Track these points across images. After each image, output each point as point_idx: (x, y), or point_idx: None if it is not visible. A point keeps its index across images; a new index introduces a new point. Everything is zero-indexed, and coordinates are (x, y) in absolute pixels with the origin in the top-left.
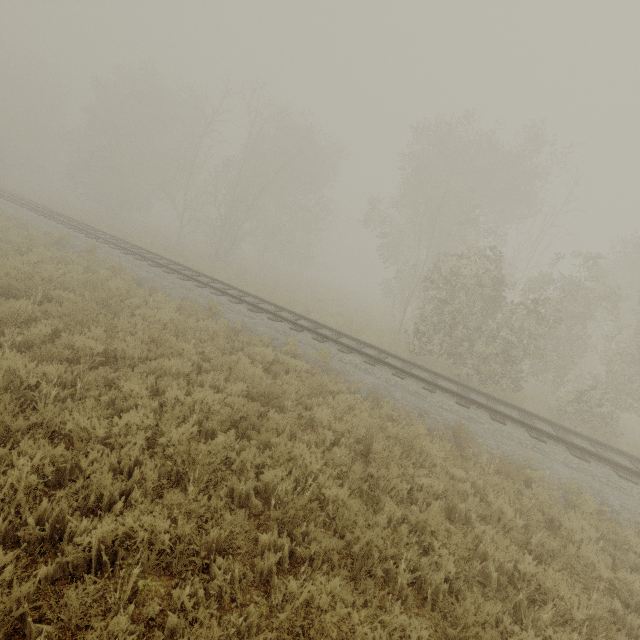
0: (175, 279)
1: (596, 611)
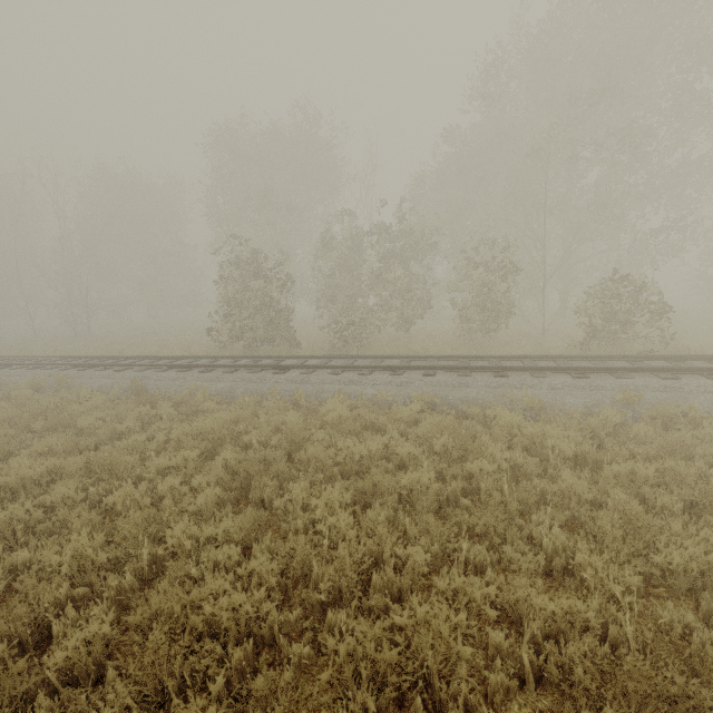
0: None
1: (67, 445)
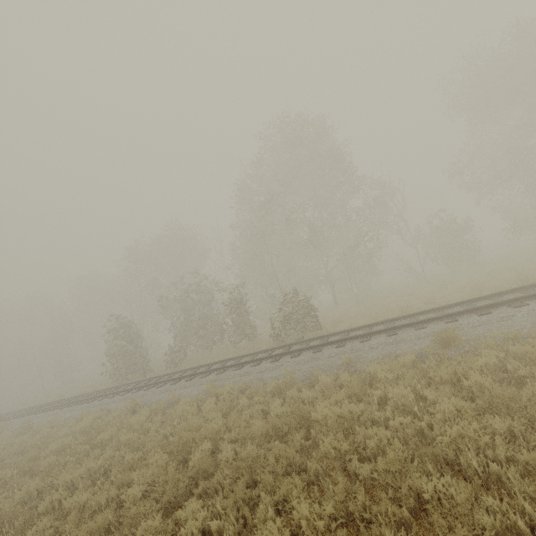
0: None
1: None
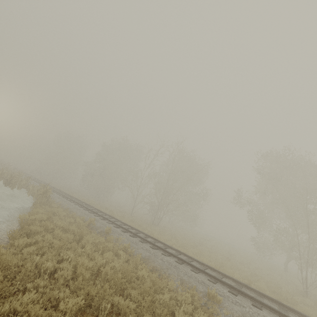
0: (162, 255)
1: None
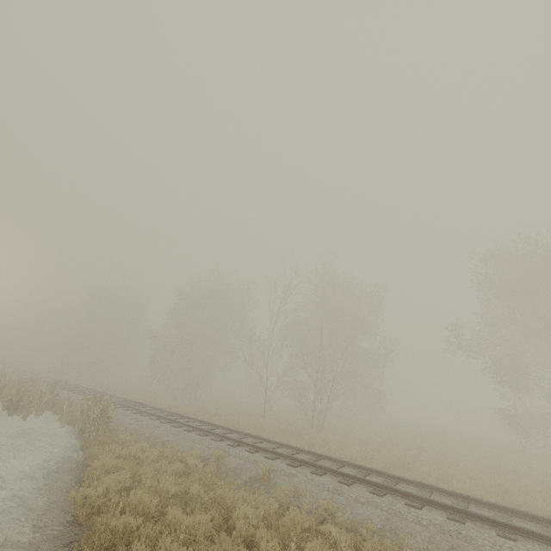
0: (411, 511)
1: None
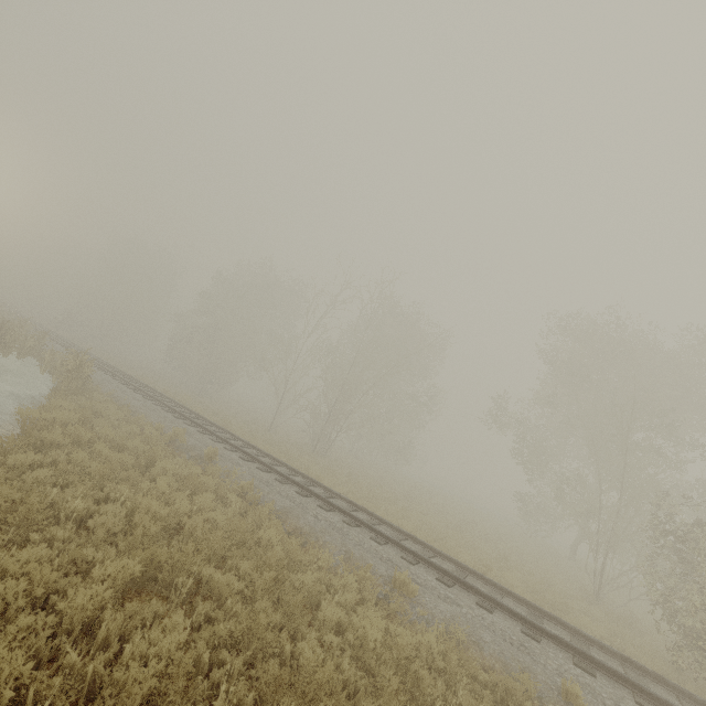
0: (317, 509)
1: None
